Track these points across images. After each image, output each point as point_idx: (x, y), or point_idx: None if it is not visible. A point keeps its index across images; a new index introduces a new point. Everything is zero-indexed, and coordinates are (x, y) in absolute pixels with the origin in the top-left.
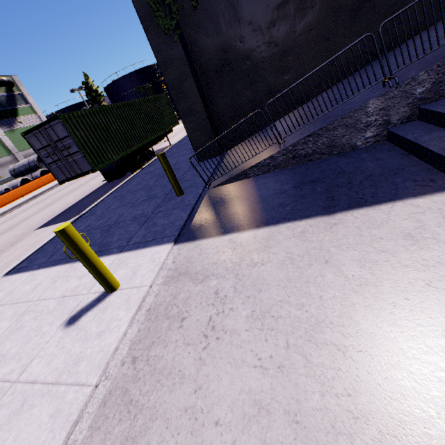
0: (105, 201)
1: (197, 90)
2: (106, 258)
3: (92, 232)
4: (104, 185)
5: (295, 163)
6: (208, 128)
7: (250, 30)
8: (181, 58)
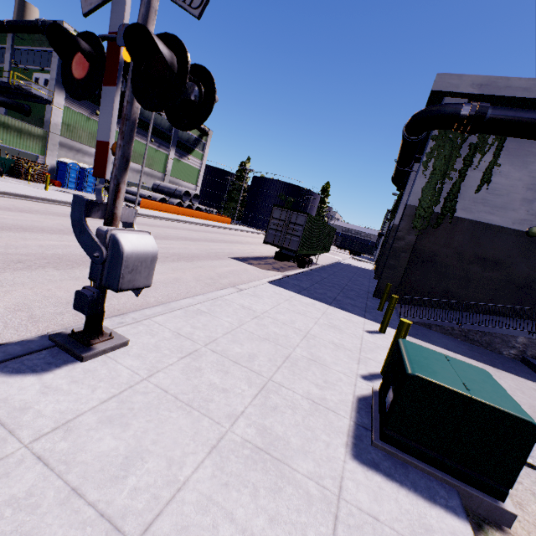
0: (300, 276)
1: (407, 261)
2: (356, 315)
3: (319, 294)
4: (267, 258)
5: (463, 339)
6: (397, 283)
7: (456, 256)
8: (411, 242)
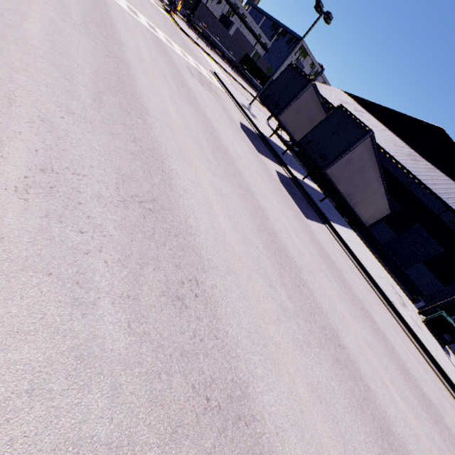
0: None
1: None
2: None
3: None
4: None
5: None
6: None
7: None
8: None
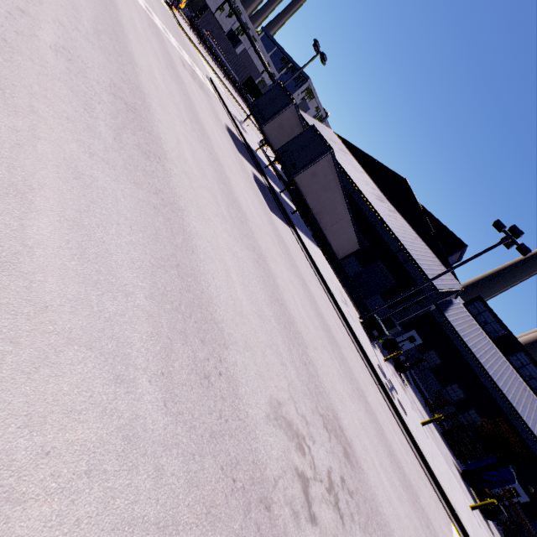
0: None
1: None
2: None
3: None
4: None
5: None
6: None
7: None
8: None
